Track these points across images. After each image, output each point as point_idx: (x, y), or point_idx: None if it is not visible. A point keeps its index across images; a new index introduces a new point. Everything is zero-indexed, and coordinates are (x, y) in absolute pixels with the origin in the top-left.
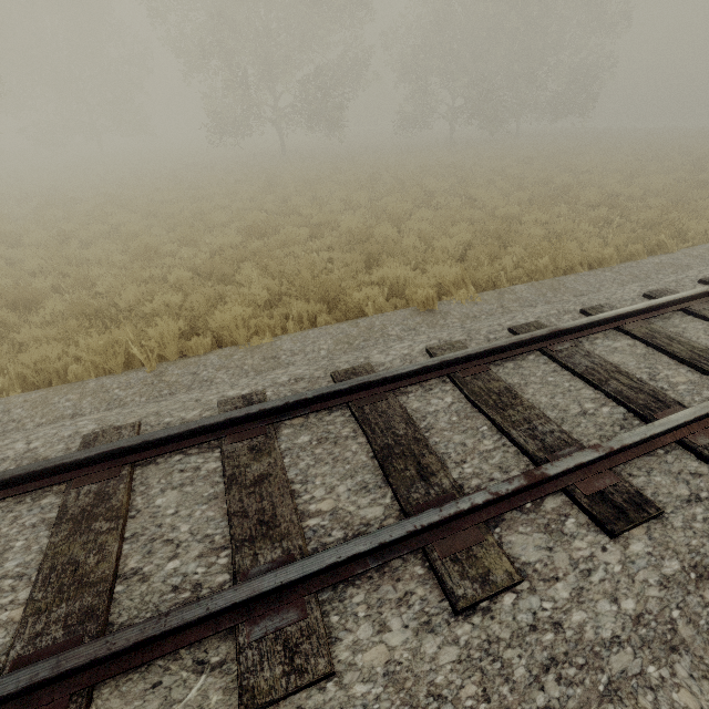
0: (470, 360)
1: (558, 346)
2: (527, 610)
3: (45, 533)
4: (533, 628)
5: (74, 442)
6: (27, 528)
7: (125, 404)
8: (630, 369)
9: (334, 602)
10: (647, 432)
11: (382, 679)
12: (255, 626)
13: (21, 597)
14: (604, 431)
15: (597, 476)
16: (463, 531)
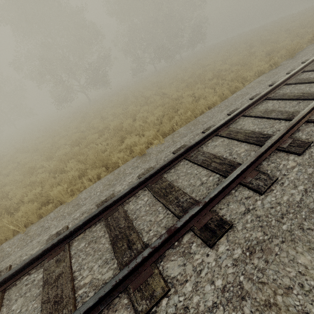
0: (153, 176)
1: (191, 154)
2: (172, 306)
3: None
4: None
5: None
6: None
7: (10, 255)
8: (221, 153)
9: None
10: (220, 187)
11: None
12: None
13: None
14: (210, 190)
15: (204, 217)
16: (144, 271)
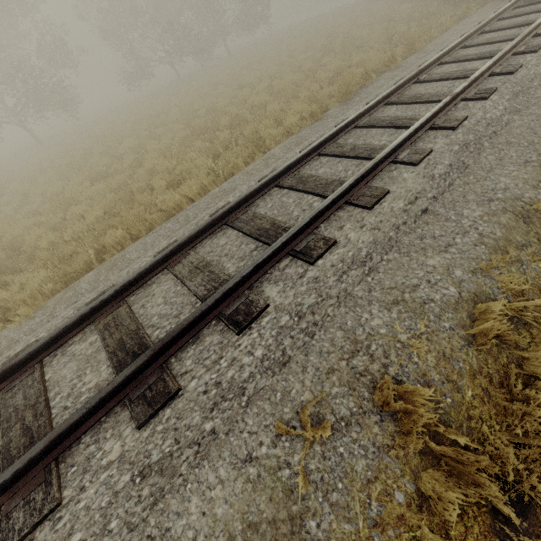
0: None
1: (17, 380)
2: None
3: None
4: None
5: None
6: None
7: None
8: (60, 387)
9: None
10: None
11: None
12: None
13: None
14: None
15: None
16: None
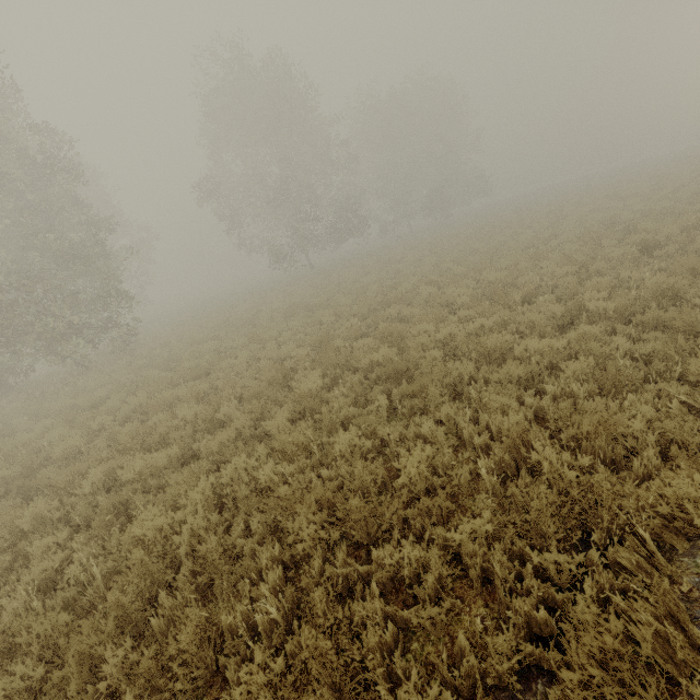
0: None
1: None
2: None
3: None
4: None
5: None
6: None
7: None
8: None
9: None
10: None
11: None
12: None
13: None
14: None
15: None
16: None
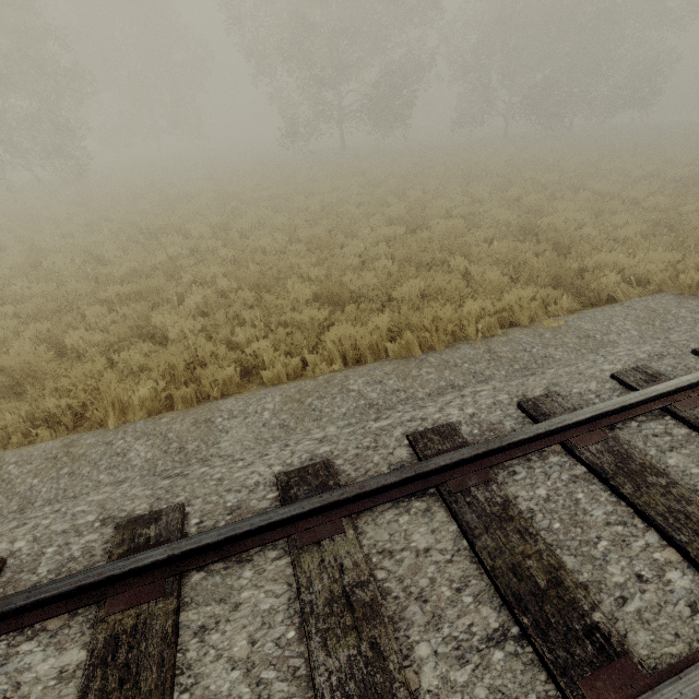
0: None
1: None
2: None
3: (597, 486)
4: None
5: (510, 408)
6: (571, 482)
7: (491, 377)
8: None
9: None
10: None
11: None
12: None
13: (653, 540)
14: None
15: None
16: None
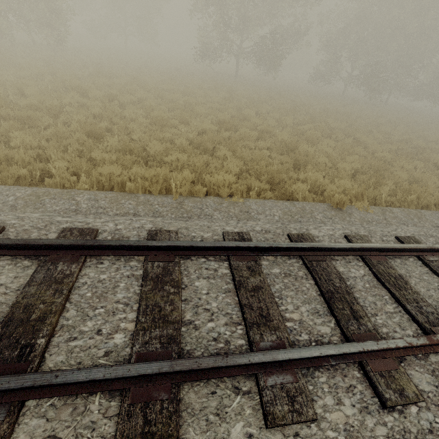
0: (376, 251)
1: (430, 257)
2: (426, 420)
3: (136, 283)
4: (431, 431)
5: (142, 232)
6: (125, 277)
7: (163, 216)
8: None
9: (308, 376)
10: None
11: (344, 432)
12: (268, 377)
13: (130, 317)
14: None
15: None
16: (384, 359)
